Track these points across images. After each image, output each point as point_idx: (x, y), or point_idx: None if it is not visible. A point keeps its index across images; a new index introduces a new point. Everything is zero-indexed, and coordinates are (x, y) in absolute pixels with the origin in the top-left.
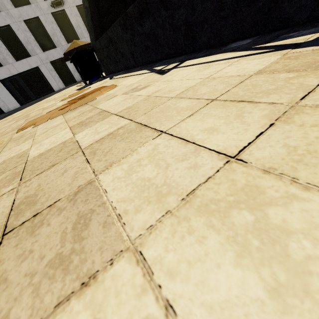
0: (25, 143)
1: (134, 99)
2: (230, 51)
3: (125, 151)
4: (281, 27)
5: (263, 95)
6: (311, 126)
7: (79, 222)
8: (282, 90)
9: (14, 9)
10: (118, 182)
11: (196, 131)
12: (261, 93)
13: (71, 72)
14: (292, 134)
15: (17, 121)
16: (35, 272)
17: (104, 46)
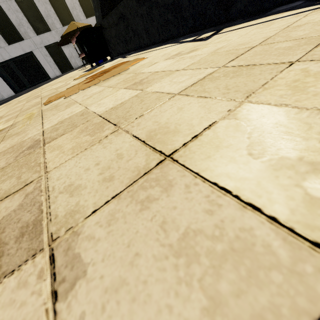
0: (71, 107)
1: (194, 58)
2: (285, 11)
3: (256, 81)
4: None
5: None
6: None
7: (288, 127)
8: None
9: None
10: (293, 96)
11: None
12: None
13: (67, 57)
14: None
15: (30, 101)
16: (290, 165)
17: (113, 24)
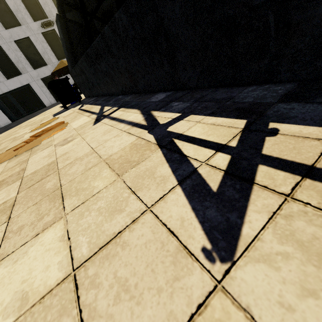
0: None
1: (48, 160)
2: (141, 109)
3: None
4: (184, 88)
5: (73, 195)
6: (41, 244)
7: None
8: (82, 193)
9: (4, 30)
10: None
11: (16, 226)
12: (76, 191)
13: None
14: (29, 249)
15: None
16: None
17: (79, 74)
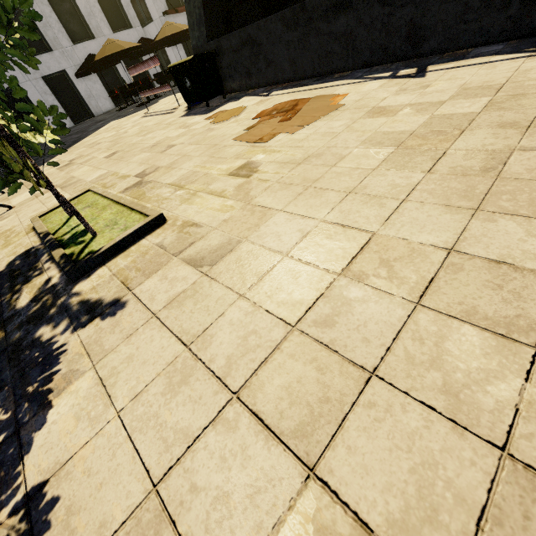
0: (344, 135)
1: (444, 92)
2: (493, 55)
3: None
4: (530, 35)
5: None
6: None
7: None
8: None
9: None
10: None
11: None
12: None
13: (83, 97)
14: None
15: (168, 150)
16: None
17: (229, 50)
